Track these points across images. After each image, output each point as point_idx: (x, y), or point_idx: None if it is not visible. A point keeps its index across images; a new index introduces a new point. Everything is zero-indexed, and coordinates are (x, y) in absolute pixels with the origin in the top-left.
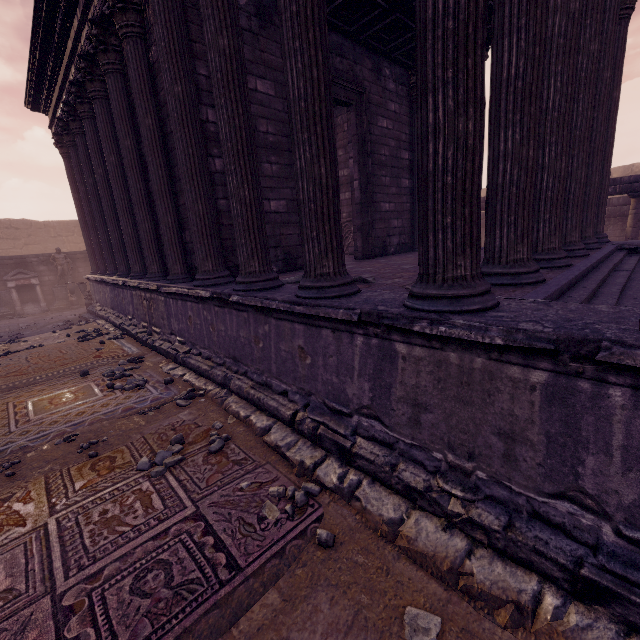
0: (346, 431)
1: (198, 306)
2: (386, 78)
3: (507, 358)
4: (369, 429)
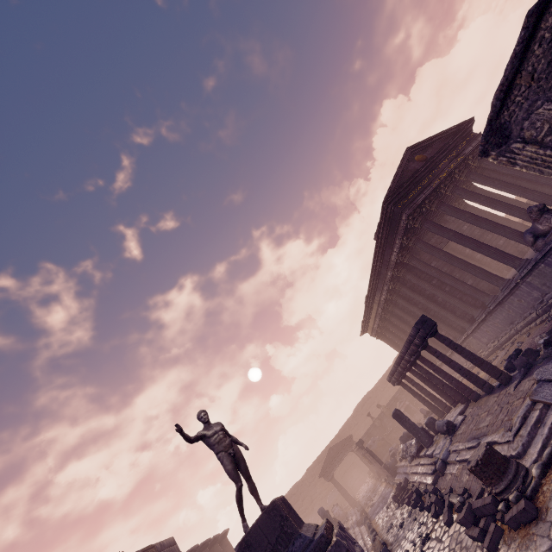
0: (545, 303)
1: (484, 324)
2: (450, 219)
3: (536, 267)
4: (548, 298)
